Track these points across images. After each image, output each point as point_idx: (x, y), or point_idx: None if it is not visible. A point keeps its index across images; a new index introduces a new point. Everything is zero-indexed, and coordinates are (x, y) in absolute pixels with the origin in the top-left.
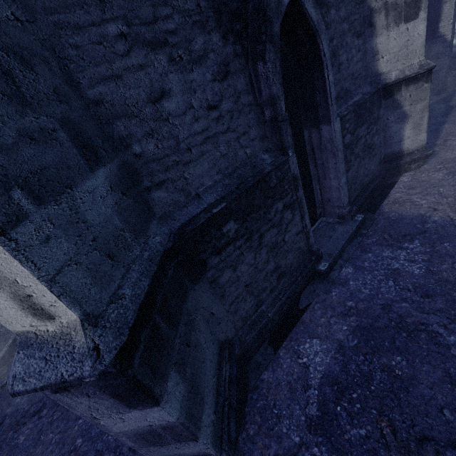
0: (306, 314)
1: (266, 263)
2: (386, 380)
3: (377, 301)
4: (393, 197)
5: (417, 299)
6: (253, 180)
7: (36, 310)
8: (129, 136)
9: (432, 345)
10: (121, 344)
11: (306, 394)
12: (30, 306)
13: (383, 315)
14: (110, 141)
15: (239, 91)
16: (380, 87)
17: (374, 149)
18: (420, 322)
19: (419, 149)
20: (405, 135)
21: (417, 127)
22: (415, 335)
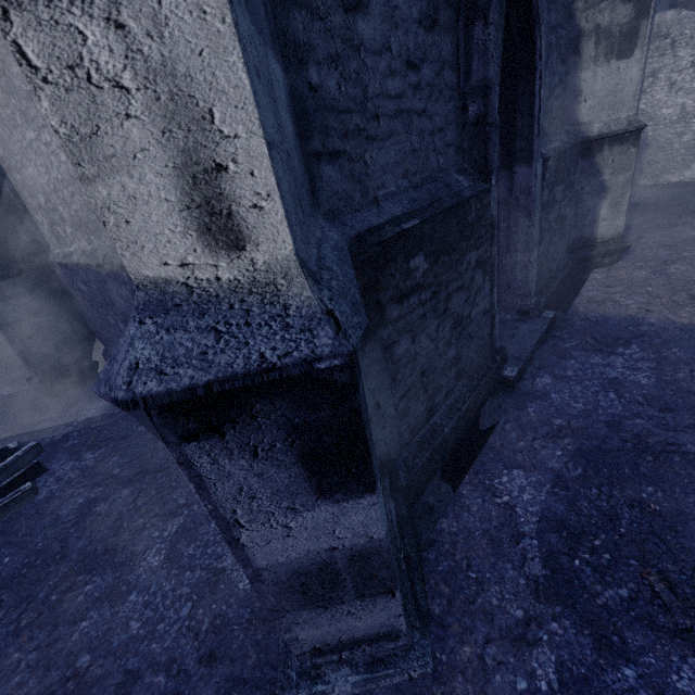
0: (494, 437)
1: (448, 346)
2: (640, 519)
3: (599, 418)
4: (587, 295)
5: (655, 414)
6: (450, 201)
7: (215, 216)
8: (307, 47)
9: (693, 469)
10: (364, 326)
11: (518, 546)
12: (207, 202)
13: (612, 435)
14: (281, 40)
15: (444, 60)
16: (579, 141)
17: (565, 226)
18: (668, 442)
19: (615, 238)
20: (600, 215)
21: (616, 206)
22: (665, 459)
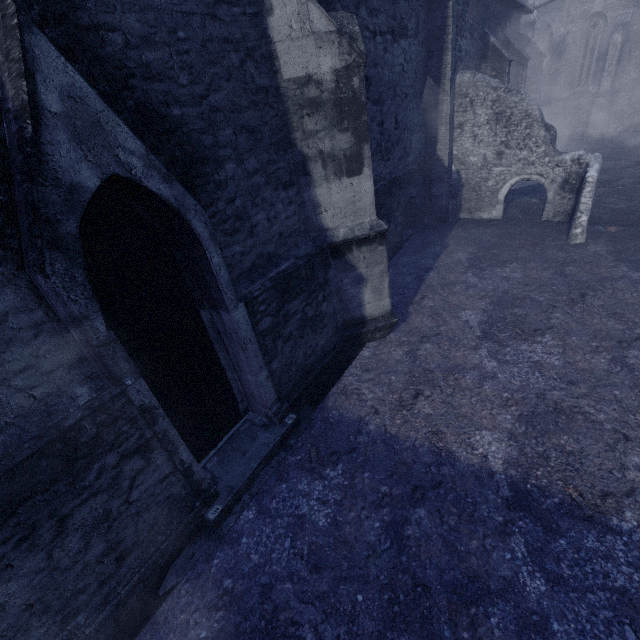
0: (165, 606)
1: (84, 552)
2: None
3: (261, 579)
4: (345, 381)
5: (305, 575)
6: (33, 447)
7: None
8: None
9: None
10: None
11: None
12: None
13: (258, 606)
14: None
15: (4, 312)
16: (325, 247)
17: (323, 319)
18: (293, 620)
19: (384, 315)
20: (365, 299)
21: (378, 291)
22: None
